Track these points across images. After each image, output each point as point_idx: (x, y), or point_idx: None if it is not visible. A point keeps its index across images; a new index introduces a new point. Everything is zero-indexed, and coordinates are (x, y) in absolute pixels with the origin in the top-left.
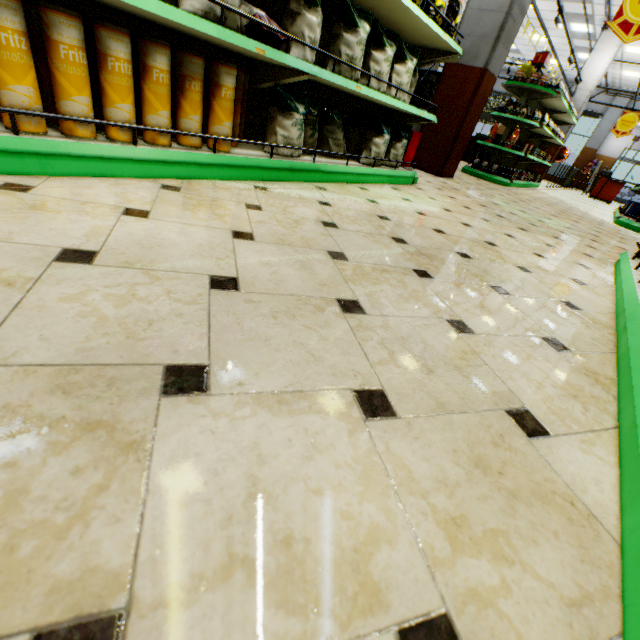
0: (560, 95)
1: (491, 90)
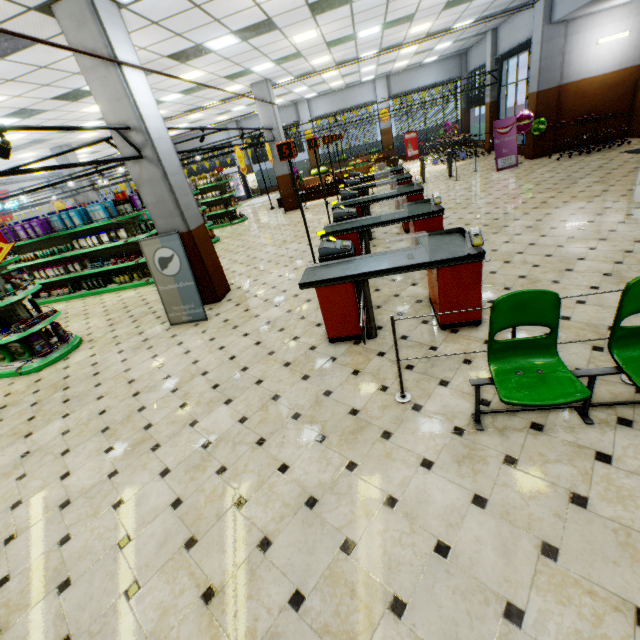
0: None
1: None
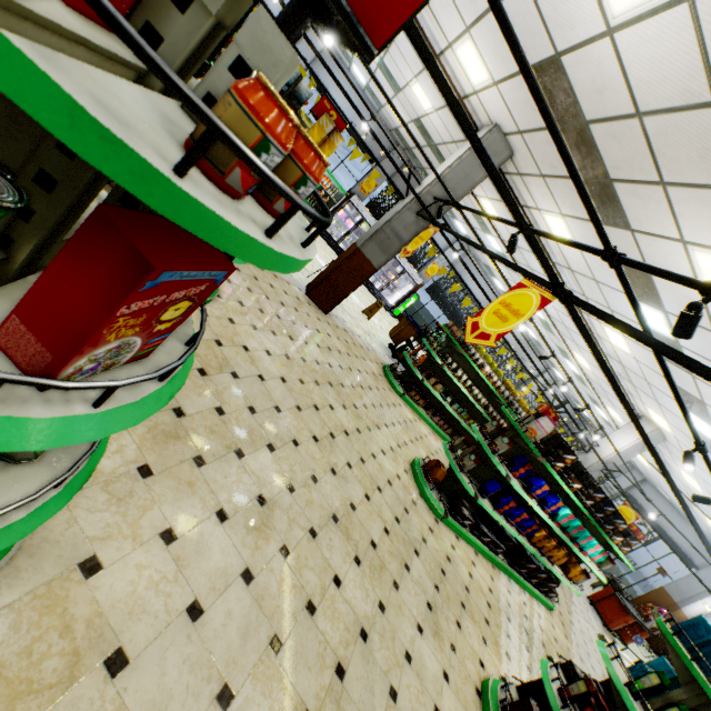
0: (464, 352)
1: (371, 274)
